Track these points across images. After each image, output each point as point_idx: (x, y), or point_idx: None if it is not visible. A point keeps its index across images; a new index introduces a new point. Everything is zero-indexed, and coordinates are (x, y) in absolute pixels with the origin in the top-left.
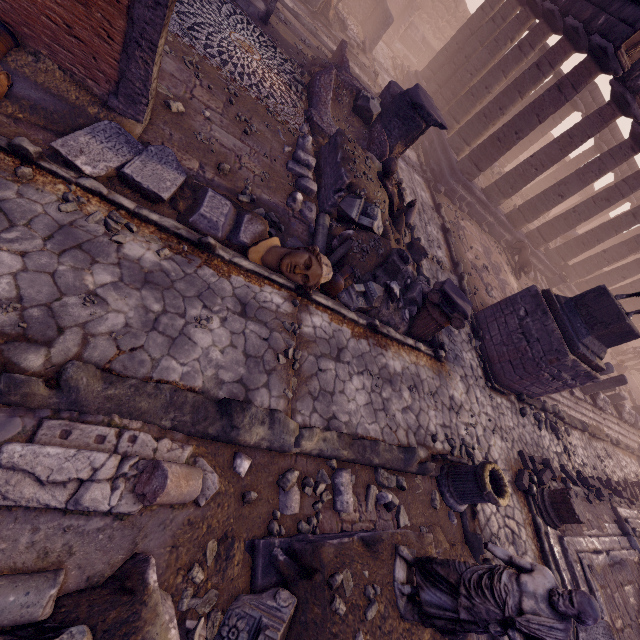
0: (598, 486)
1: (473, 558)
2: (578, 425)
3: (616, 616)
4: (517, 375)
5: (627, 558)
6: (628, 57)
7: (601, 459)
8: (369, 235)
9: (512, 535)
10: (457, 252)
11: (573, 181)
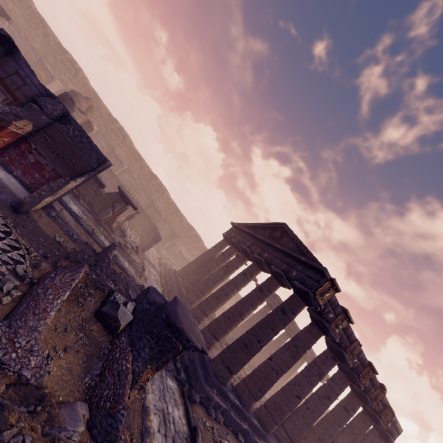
0: None
1: None
2: None
3: None
4: None
5: None
6: (321, 299)
7: None
8: None
9: None
10: None
11: (304, 382)
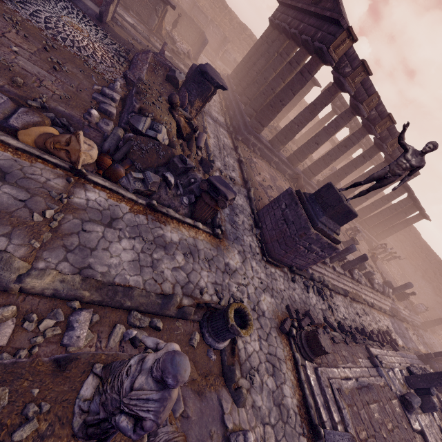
0: (355, 332)
1: (226, 387)
2: (341, 291)
3: (361, 429)
4: (282, 250)
5: (374, 383)
6: (336, 54)
7: (359, 315)
8: (149, 139)
9: (273, 368)
10: (248, 175)
11: (322, 134)
